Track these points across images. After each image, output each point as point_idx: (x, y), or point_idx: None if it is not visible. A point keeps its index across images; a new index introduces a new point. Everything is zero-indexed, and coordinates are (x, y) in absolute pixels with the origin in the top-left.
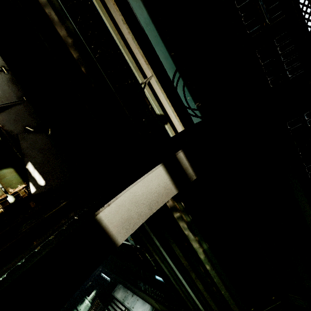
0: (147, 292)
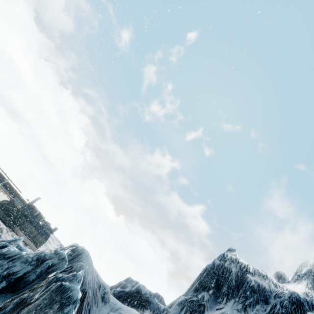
0: None
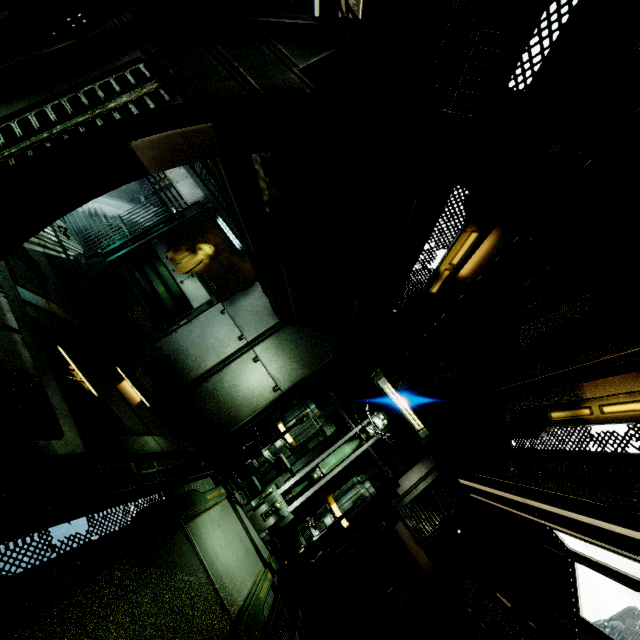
0: (203, 178)
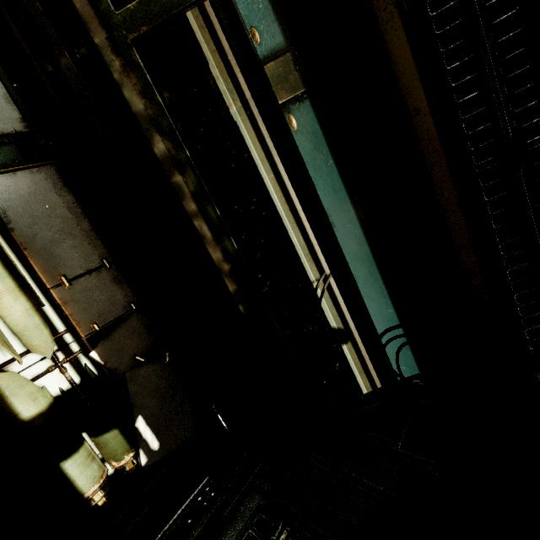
0: None
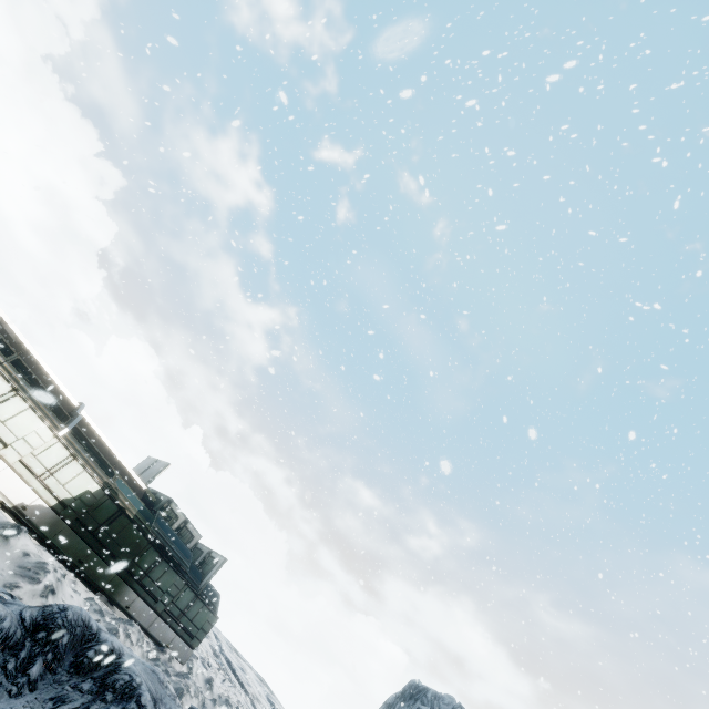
0: None
